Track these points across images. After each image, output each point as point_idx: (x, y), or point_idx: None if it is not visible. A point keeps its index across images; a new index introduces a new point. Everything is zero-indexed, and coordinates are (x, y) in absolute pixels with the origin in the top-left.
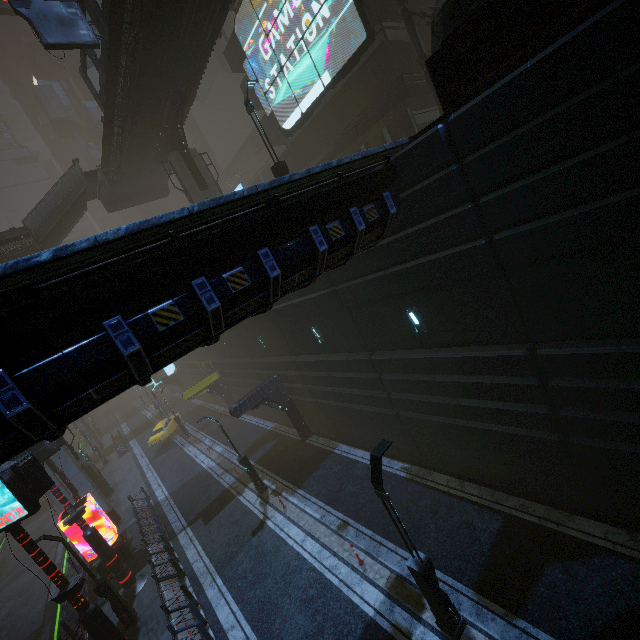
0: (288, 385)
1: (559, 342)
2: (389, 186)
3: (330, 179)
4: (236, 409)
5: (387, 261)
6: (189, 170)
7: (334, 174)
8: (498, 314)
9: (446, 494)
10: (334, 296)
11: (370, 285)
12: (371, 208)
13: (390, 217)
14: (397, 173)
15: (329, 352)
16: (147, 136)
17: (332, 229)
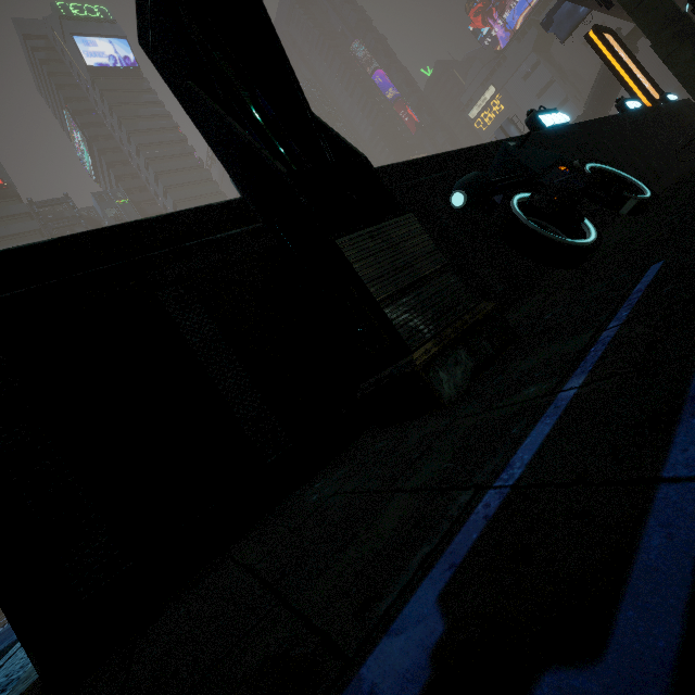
0: None
1: None
2: None
3: None
4: None
5: None
6: None
7: None
8: None
9: None
10: None
11: None
12: None
13: None
14: None
15: None
16: None
17: None
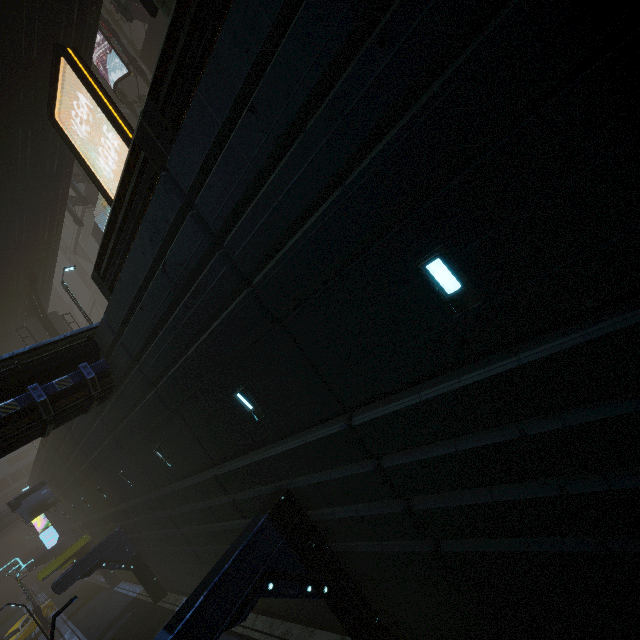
0: (132, 536)
1: (230, 461)
2: (98, 355)
3: (36, 360)
4: (58, 583)
5: (125, 409)
6: (46, 331)
7: (30, 358)
8: (192, 444)
9: (239, 637)
10: (116, 441)
11: (127, 429)
12: (64, 379)
13: (89, 381)
14: (100, 345)
15: (140, 494)
16: (6, 307)
17: (4, 407)
